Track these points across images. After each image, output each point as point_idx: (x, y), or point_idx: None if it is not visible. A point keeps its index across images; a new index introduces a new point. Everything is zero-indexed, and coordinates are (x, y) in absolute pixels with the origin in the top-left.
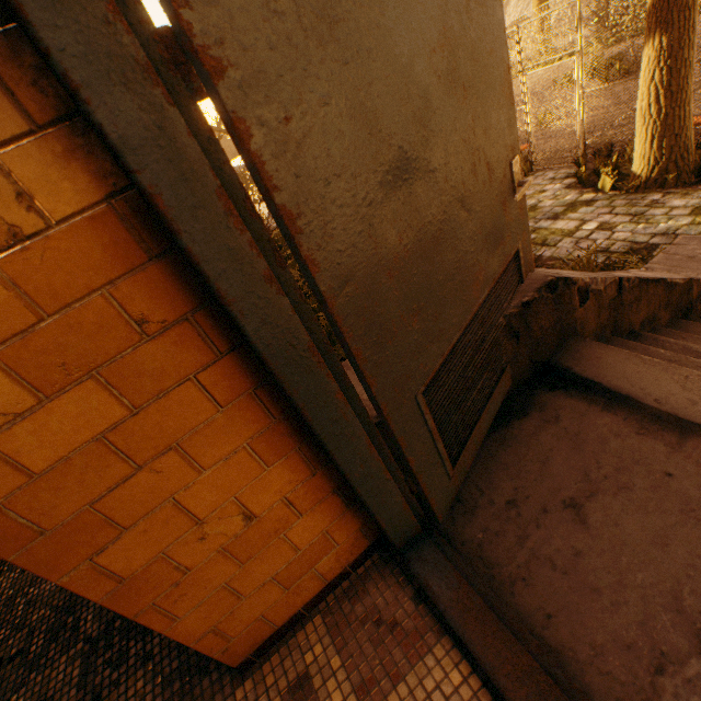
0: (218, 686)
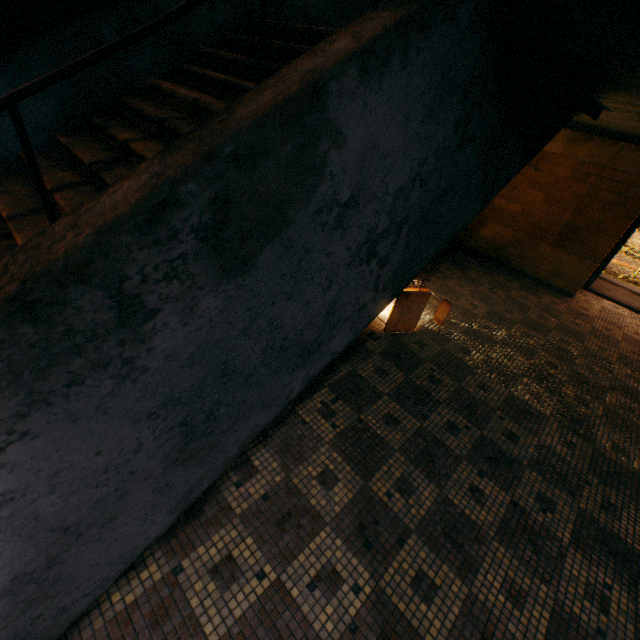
0: (568, 299)
